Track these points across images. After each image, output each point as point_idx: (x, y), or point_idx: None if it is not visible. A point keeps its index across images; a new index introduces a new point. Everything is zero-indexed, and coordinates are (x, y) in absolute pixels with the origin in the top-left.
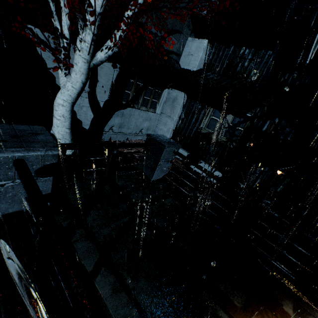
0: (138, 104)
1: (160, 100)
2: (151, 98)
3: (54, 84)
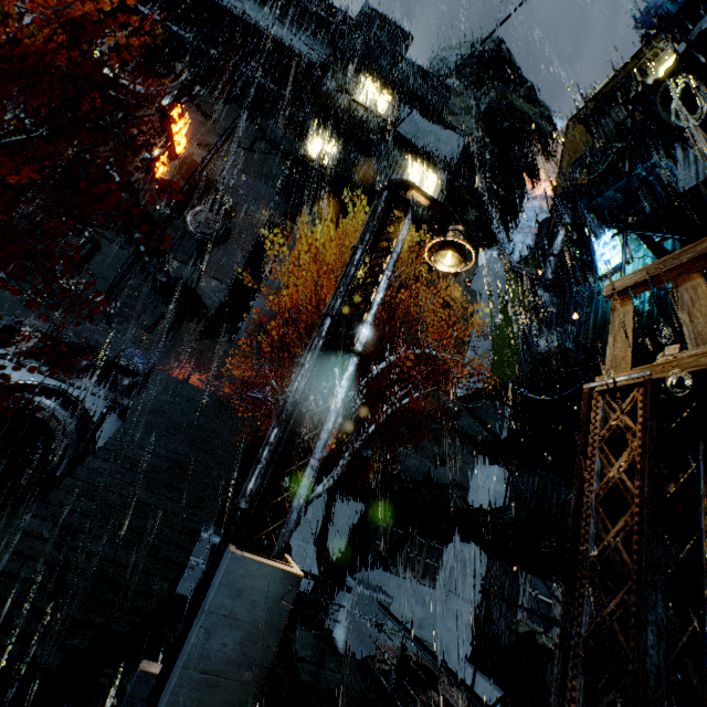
0: (397, 566)
1: (443, 563)
2: (423, 556)
3: None
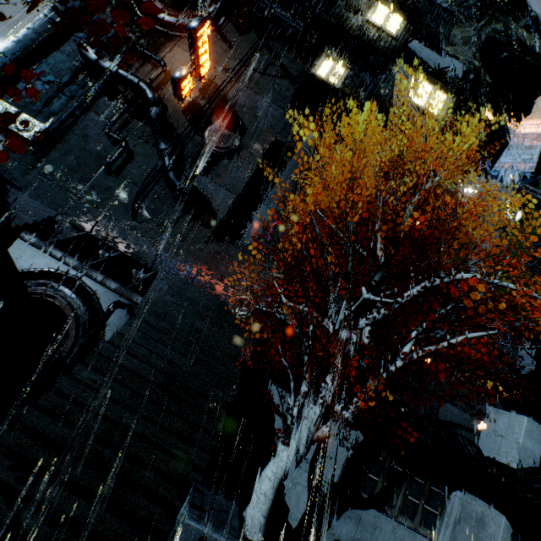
0: (393, 507)
1: (445, 513)
2: (423, 501)
3: (274, 444)
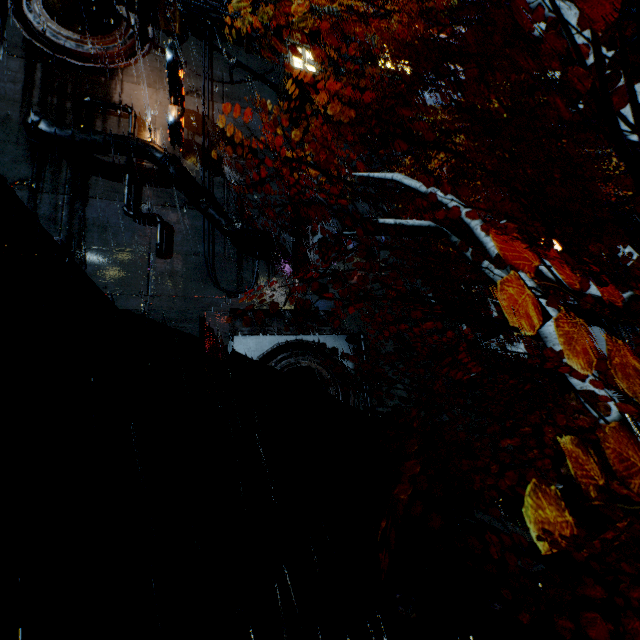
0: None
1: None
2: None
3: None
